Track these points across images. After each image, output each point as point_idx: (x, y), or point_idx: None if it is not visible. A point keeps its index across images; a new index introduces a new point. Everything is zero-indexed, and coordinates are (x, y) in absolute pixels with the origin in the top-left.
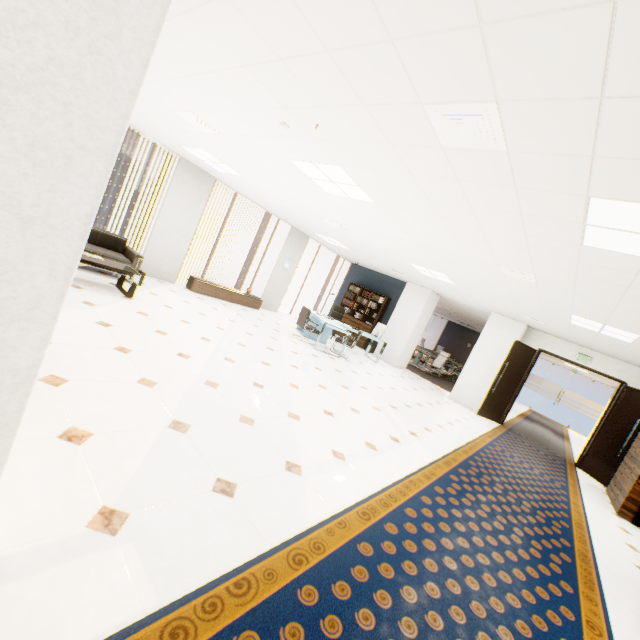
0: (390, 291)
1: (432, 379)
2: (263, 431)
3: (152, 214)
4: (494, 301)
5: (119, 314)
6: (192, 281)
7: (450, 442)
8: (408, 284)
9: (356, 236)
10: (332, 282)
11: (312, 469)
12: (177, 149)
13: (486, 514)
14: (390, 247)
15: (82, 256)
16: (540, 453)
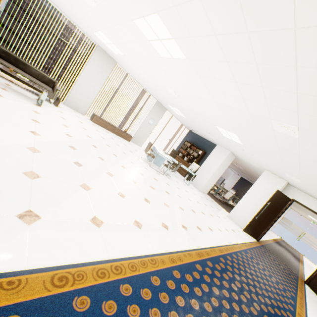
0: (207, 148)
1: (221, 204)
2: (37, 185)
3: (78, 75)
4: (267, 159)
5: (15, 105)
6: (93, 116)
7: (212, 241)
8: (217, 145)
9: (185, 103)
10: (177, 139)
11: (51, 223)
12: (94, 37)
13: (212, 309)
14: (204, 111)
15: (12, 73)
16: (280, 267)
